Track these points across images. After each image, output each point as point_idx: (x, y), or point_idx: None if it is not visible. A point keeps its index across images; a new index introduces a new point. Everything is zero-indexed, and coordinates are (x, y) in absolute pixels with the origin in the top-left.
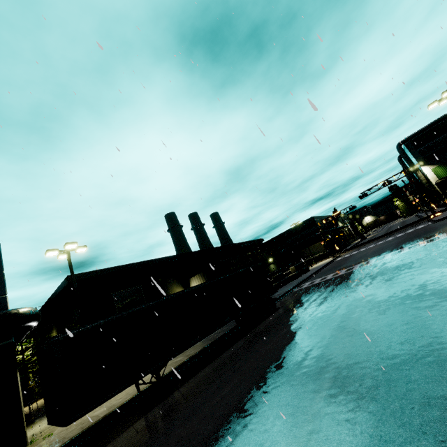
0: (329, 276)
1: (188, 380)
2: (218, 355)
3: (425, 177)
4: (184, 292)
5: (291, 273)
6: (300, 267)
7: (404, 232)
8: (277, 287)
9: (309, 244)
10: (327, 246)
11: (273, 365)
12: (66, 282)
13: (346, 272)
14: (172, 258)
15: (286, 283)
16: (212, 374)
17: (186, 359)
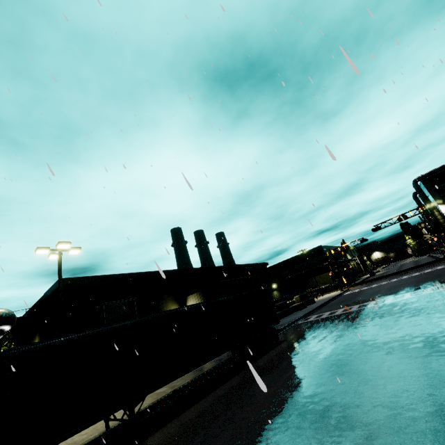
0: (339, 311)
1: (167, 422)
2: (208, 392)
3: (443, 216)
4: (177, 310)
5: (295, 303)
6: (305, 297)
7: (421, 272)
8: (280, 316)
9: (315, 274)
10: (335, 278)
11: (277, 422)
12: (57, 285)
13: (359, 308)
14: (172, 272)
15: (290, 314)
16: (198, 420)
17: (170, 392)
